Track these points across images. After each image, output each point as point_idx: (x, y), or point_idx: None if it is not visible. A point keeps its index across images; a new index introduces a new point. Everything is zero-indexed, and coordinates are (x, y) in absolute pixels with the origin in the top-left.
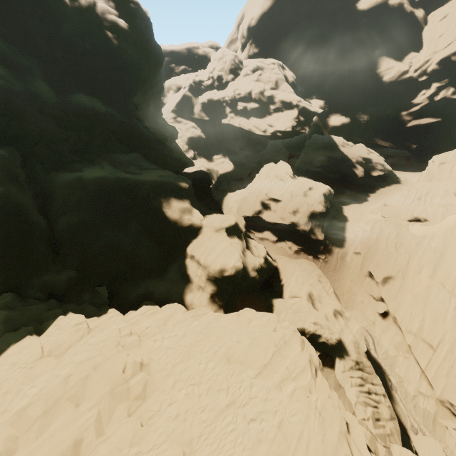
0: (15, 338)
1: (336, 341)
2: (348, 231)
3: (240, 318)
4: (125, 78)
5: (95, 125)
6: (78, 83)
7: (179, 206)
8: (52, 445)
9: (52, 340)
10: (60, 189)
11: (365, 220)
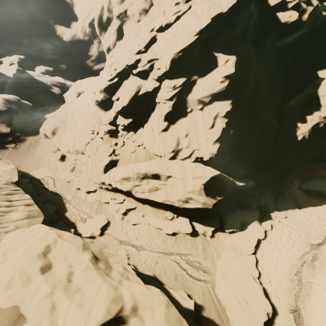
0: None
1: None
2: None
3: None
4: None
5: None
6: None
7: None
8: None
9: None
10: None
11: None
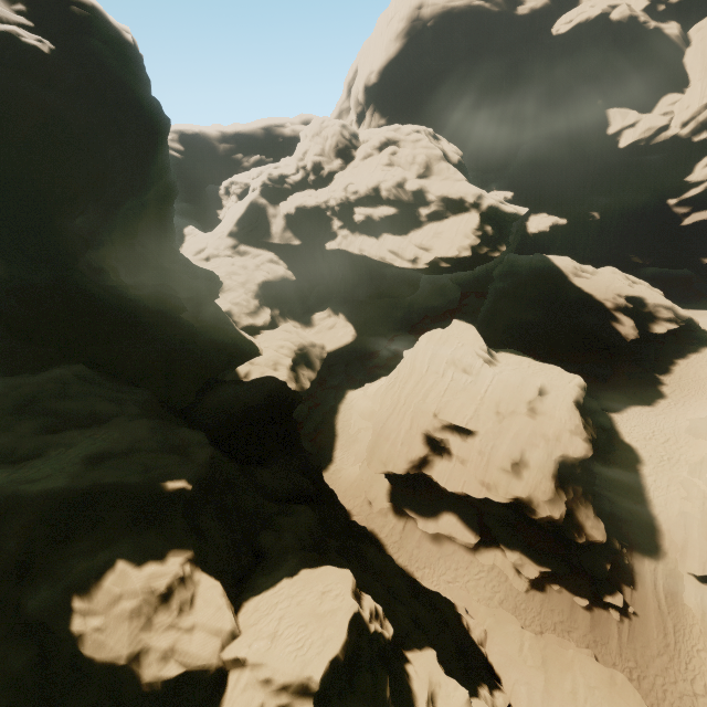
0: None
1: None
2: (654, 498)
3: None
4: (34, 172)
5: None
6: None
7: (140, 598)
8: None
9: None
10: None
11: (688, 458)
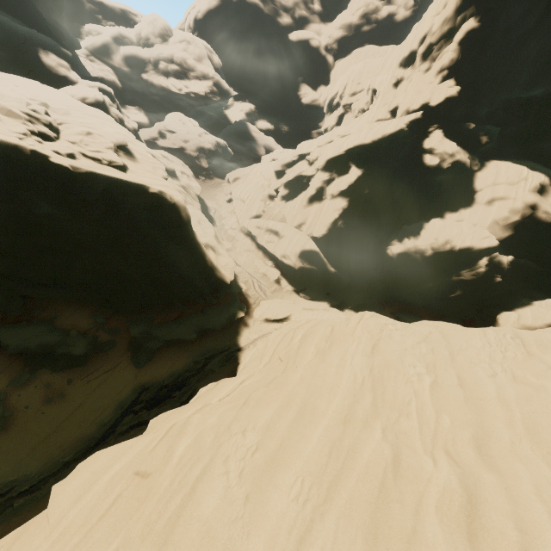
0: None
1: (170, 168)
2: None
3: None
4: None
5: None
6: None
7: (58, 60)
8: None
9: None
10: None
11: None
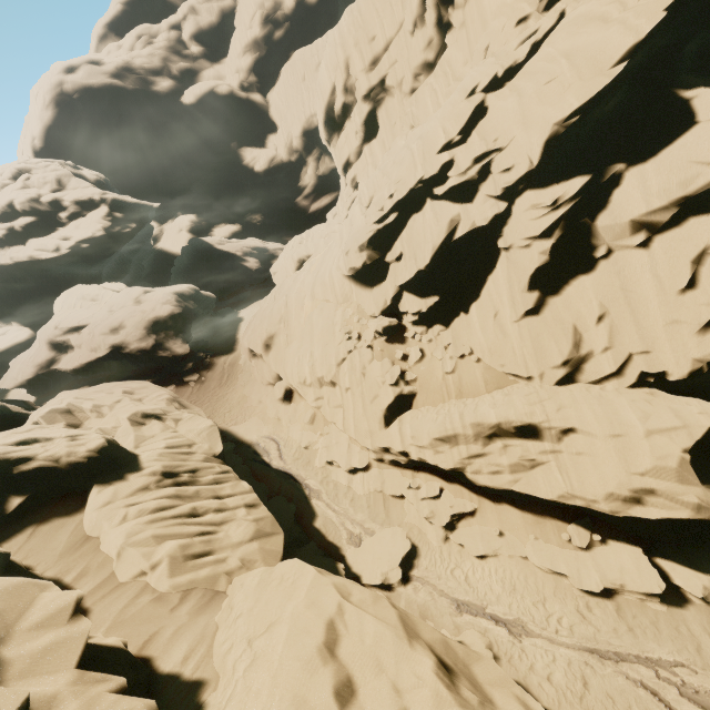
0: None
1: (94, 454)
2: (241, 331)
3: None
4: None
5: None
6: None
7: None
8: None
9: None
10: None
11: None
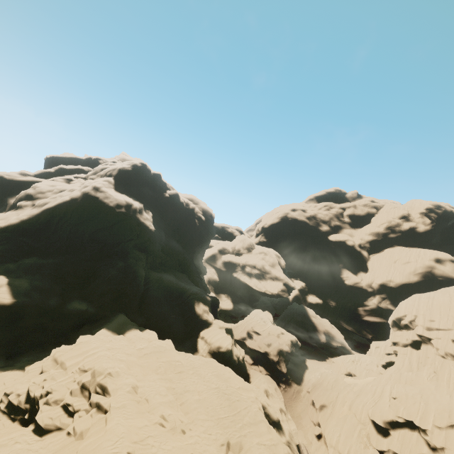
0: (134, 327)
1: (277, 418)
2: (306, 376)
3: (225, 368)
4: (195, 239)
5: (174, 254)
6: (174, 235)
7: (203, 308)
8: (150, 364)
9: (146, 335)
10: (152, 278)
11: (320, 372)
